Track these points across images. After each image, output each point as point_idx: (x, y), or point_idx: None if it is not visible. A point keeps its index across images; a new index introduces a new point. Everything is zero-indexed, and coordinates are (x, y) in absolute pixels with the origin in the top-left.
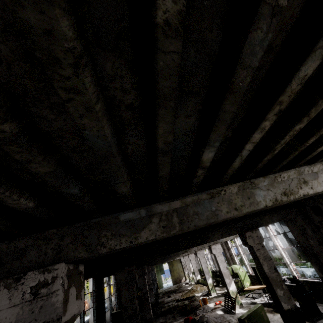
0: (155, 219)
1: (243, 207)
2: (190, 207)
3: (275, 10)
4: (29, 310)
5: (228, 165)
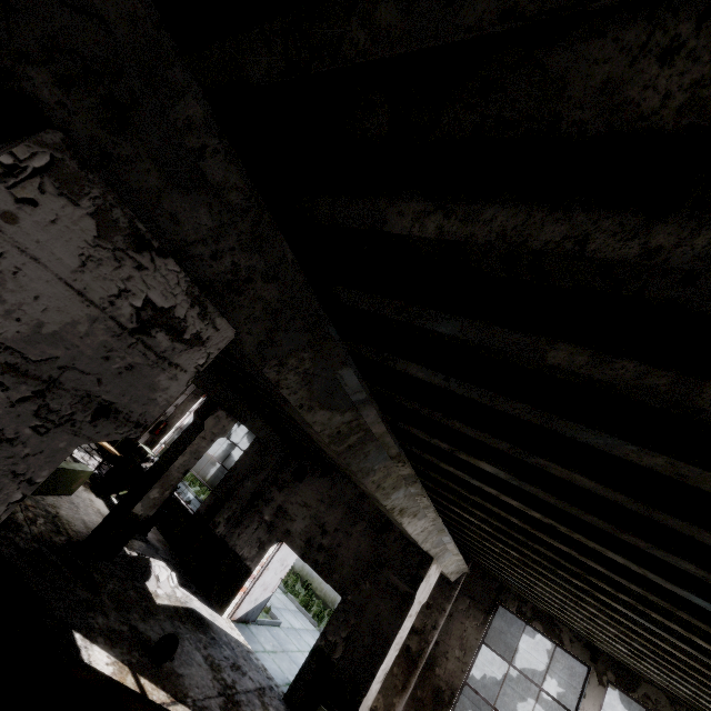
0: (350, 416)
1: (382, 491)
2: (375, 444)
3: (709, 579)
4: (104, 345)
5: (446, 460)
